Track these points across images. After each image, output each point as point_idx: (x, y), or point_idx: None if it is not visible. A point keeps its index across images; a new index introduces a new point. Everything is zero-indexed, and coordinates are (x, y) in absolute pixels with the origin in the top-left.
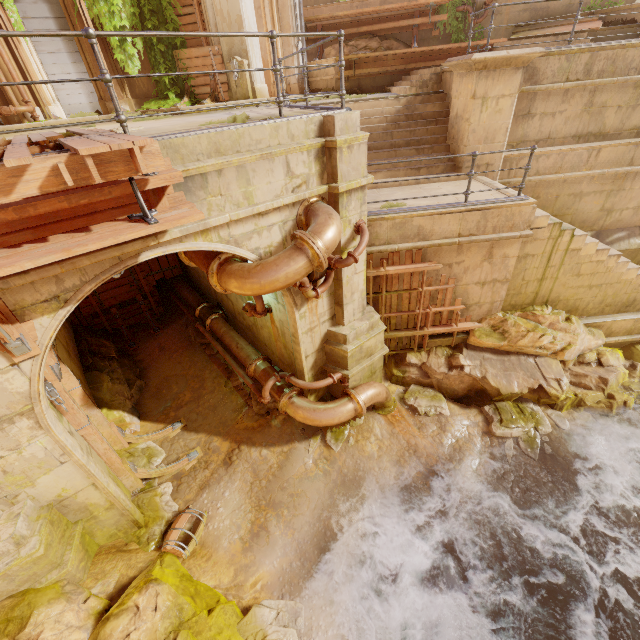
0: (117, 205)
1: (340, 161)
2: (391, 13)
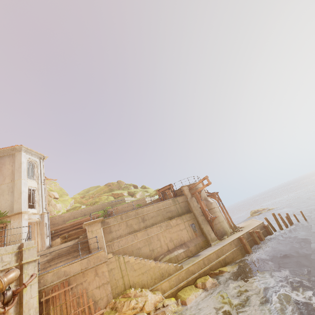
0: None
1: (24, 254)
2: (84, 221)
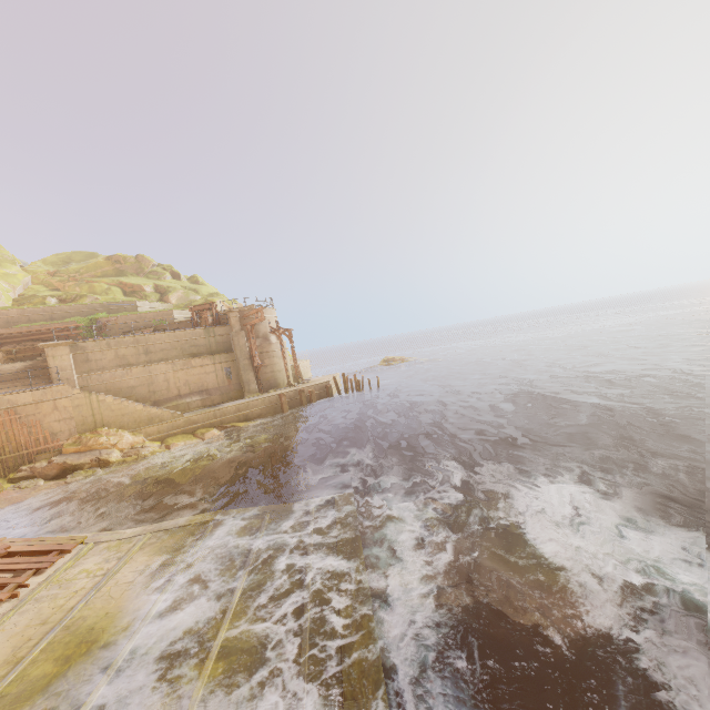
0: None
1: None
2: (49, 331)
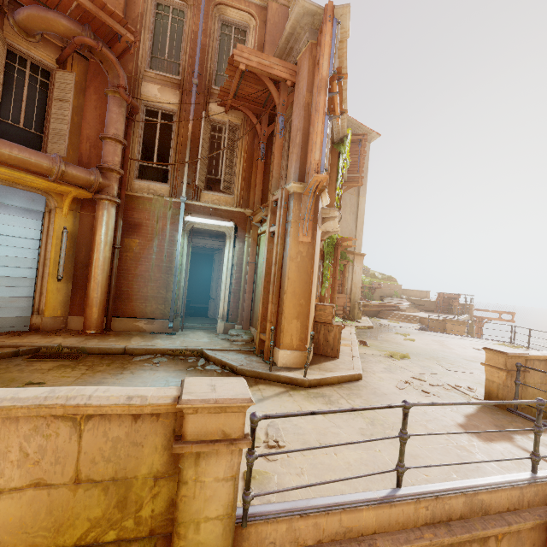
0: None
1: None
2: None
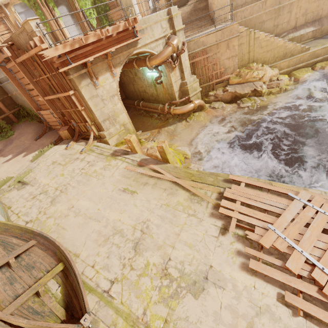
0: (129, 37)
1: (174, 21)
2: None
